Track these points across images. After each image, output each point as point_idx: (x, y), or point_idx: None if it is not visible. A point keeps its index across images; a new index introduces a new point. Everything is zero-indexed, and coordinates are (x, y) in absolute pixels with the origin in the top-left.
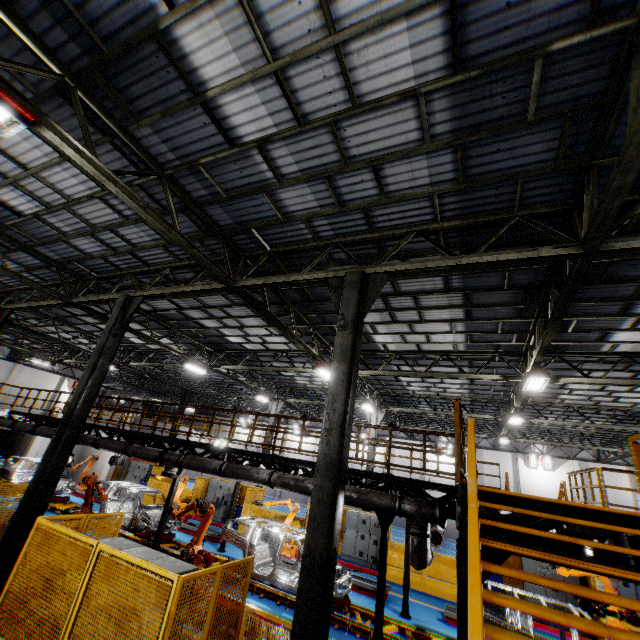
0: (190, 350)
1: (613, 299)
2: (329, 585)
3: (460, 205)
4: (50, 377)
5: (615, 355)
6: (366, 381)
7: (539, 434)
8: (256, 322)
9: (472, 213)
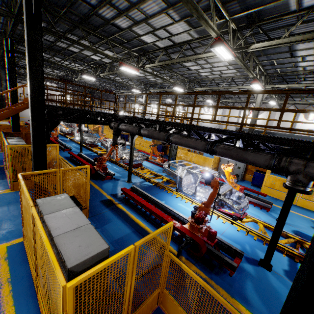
0: (68, 74)
1: (105, 24)
2: (15, 124)
3: (0, 2)
4: (56, 92)
5: (161, 49)
6: (131, 78)
7: (232, 97)
8: (58, 59)
9: (8, 3)
